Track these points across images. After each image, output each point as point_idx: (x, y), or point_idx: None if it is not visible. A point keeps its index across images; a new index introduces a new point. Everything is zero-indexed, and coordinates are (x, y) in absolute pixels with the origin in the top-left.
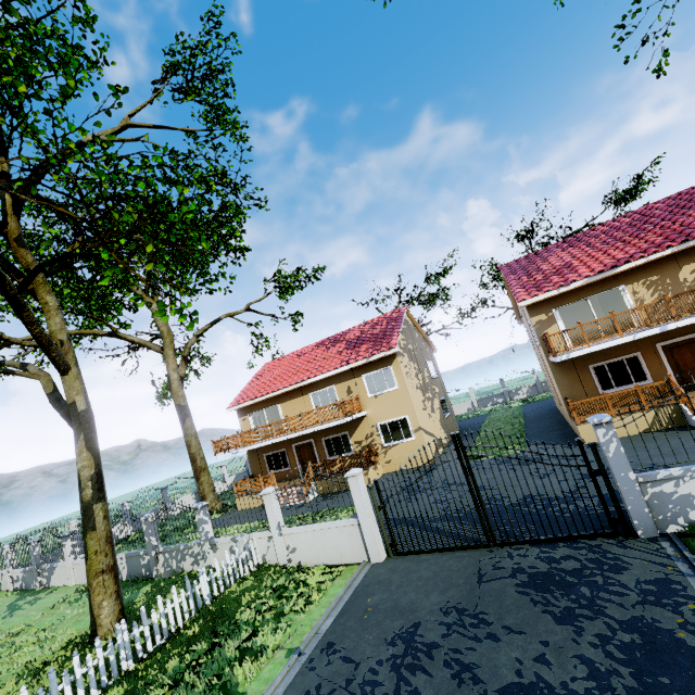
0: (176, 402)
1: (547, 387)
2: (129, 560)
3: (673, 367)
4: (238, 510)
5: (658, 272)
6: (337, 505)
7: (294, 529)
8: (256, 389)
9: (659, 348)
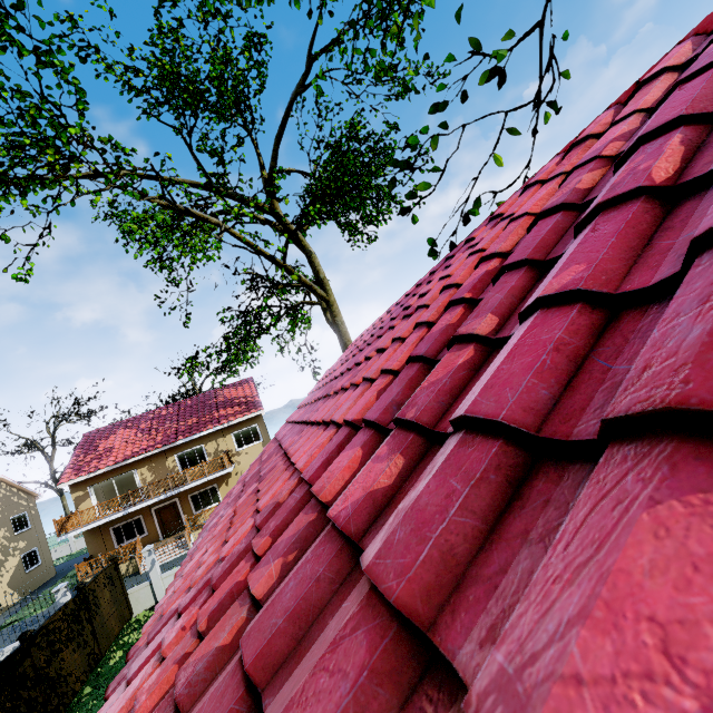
0: None
1: None
2: None
3: (161, 522)
4: None
5: (156, 460)
6: None
7: None
8: None
9: (153, 511)
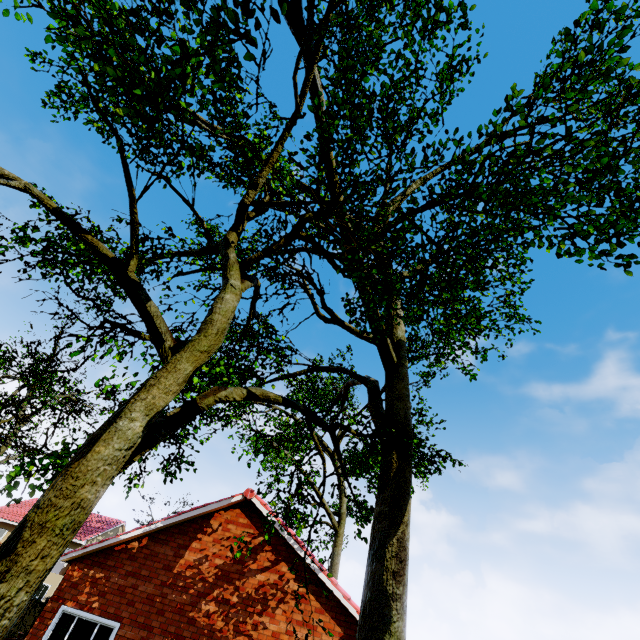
0: None
1: None
2: None
3: None
4: None
5: None
6: None
7: None
8: (10, 512)
9: None
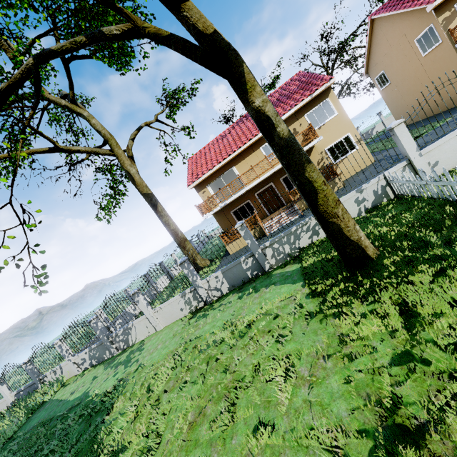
0: (143, 191)
1: (367, 136)
2: (228, 274)
3: None
4: (232, 254)
5: None
6: (346, 193)
7: (435, 144)
8: (205, 166)
9: None
